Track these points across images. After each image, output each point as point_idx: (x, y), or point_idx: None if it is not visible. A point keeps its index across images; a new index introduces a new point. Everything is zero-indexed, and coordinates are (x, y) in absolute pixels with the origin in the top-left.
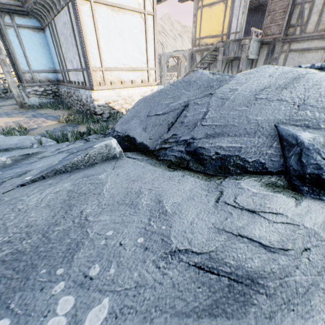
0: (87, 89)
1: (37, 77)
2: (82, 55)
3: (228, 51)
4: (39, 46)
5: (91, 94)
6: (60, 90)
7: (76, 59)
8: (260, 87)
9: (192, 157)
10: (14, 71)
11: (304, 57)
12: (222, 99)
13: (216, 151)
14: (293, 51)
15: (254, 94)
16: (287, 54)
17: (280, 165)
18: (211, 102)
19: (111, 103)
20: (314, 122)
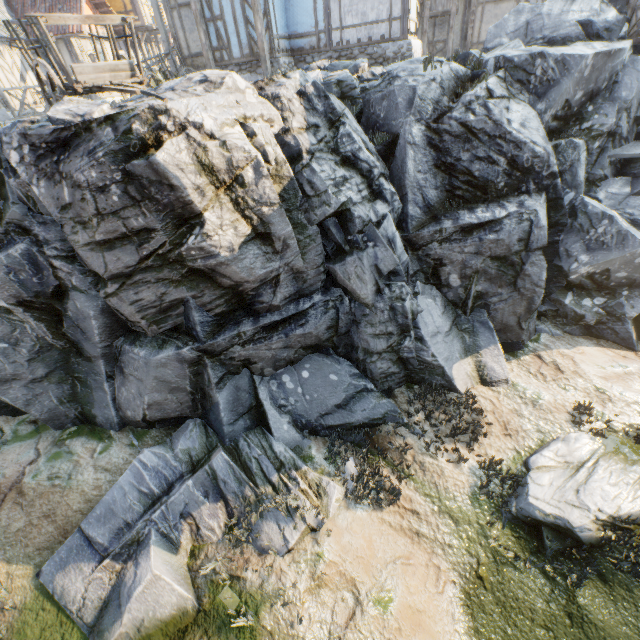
0: (395, 40)
1: (280, 45)
2: (397, 4)
3: (435, 5)
4: (280, 2)
5: (411, 42)
6: (309, 61)
7: (380, 10)
8: (561, 7)
9: (548, 45)
10: (219, 44)
11: (499, 9)
12: (547, 15)
13: (559, 37)
14: (489, 3)
15: (560, 11)
16: (484, 6)
17: (583, 36)
18: (543, 18)
19: (414, 54)
20: (588, 17)
